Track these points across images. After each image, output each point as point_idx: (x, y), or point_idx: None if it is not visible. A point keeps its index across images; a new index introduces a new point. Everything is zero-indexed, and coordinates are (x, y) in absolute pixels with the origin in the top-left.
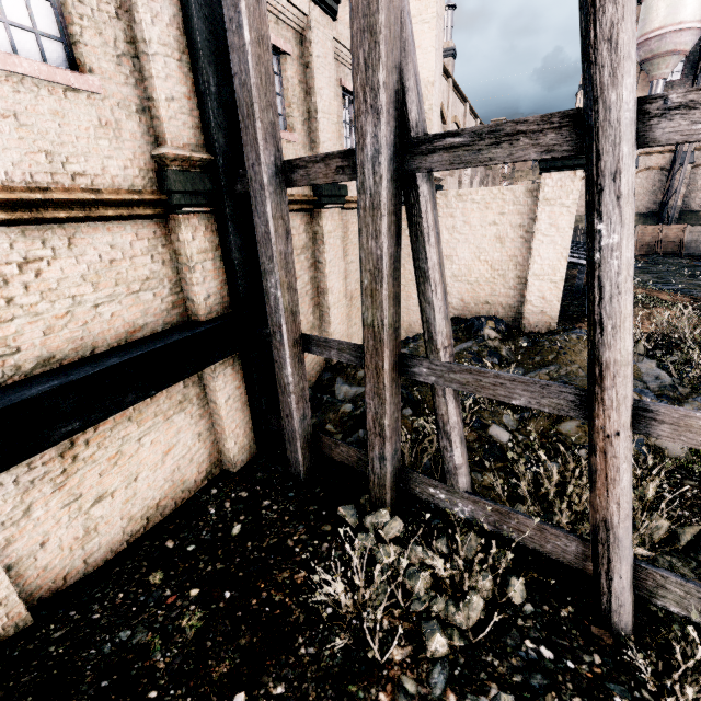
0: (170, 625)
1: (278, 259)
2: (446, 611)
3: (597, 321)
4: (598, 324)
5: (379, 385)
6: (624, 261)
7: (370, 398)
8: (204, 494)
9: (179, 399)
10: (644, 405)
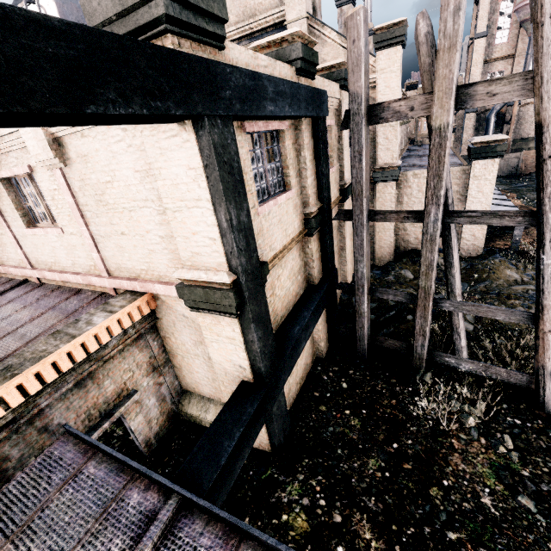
0: (347, 424)
1: (366, 255)
2: (469, 410)
3: (541, 289)
4: (541, 291)
5: (425, 313)
6: None
7: (419, 319)
8: (315, 370)
9: None
10: None
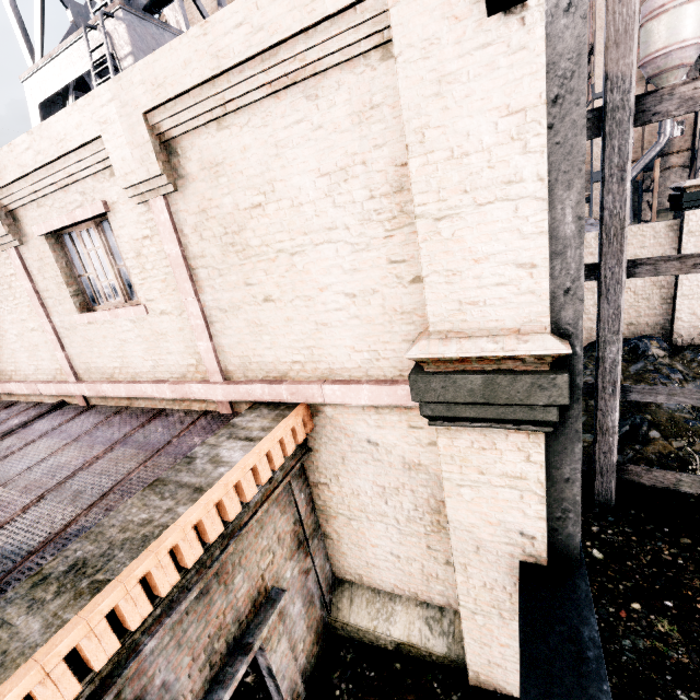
0: (653, 632)
1: (622, 332)
2: None
3: None
4: None
5: None
6: None
7: None
8: None
9: None
10: None
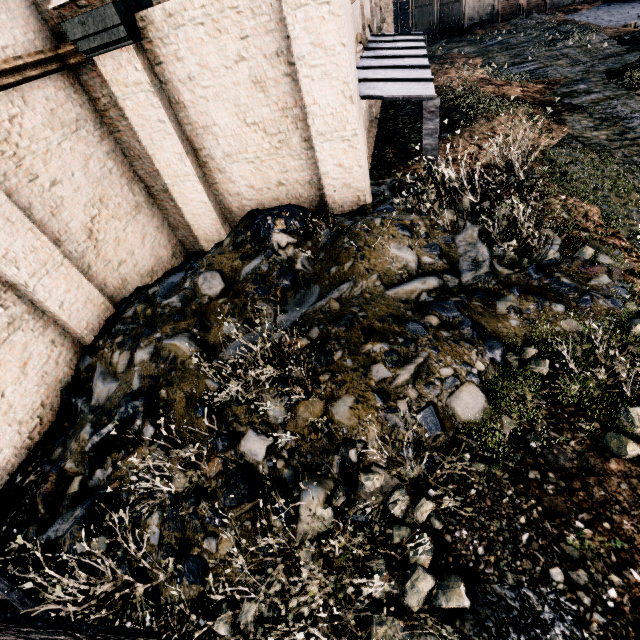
0: None
1: None
2: None
3: None
4: None
5: None
6: None
7: None
8: None
9: None
10: None
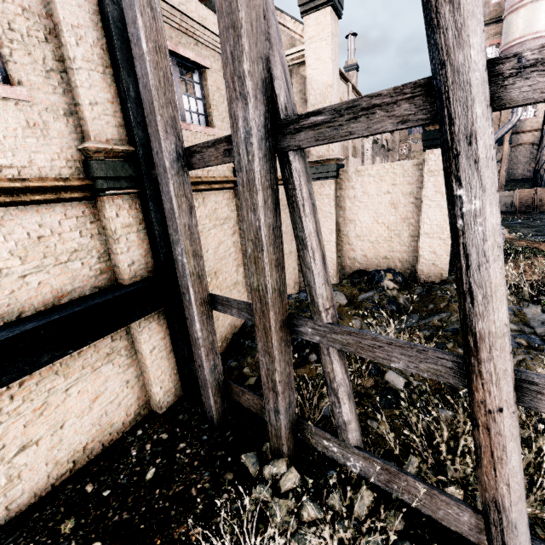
0: None
1: (182, 230)
2: None
3: (466, 290)
4: (468, 293)
5: (268, 343)
6: (489, 227)
7: (262, 355)
8: (130, 435)
9: (106, 351)
10: (528, 377)
